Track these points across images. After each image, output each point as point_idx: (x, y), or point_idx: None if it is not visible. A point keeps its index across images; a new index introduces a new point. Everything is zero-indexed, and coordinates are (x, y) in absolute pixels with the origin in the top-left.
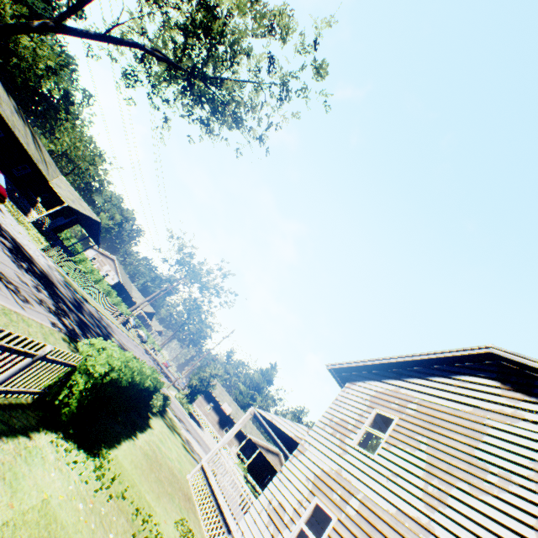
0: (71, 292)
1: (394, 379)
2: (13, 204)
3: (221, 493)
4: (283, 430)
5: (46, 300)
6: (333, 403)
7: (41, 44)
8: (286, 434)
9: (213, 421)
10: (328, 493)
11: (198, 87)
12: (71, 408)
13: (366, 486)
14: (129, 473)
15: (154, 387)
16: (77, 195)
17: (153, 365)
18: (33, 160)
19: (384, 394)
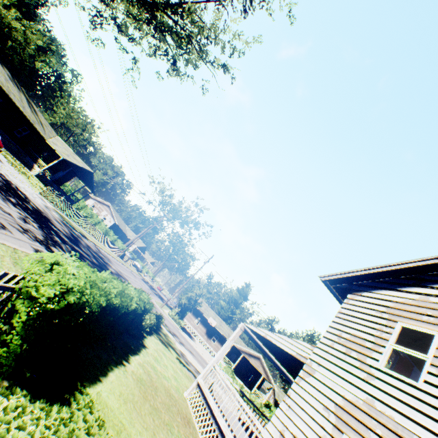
0: (68, 228)
1: (415, 286)
2: (18, 161)
3: (221, 415)
4: (281, 348)
5: (33, 230)
6: (336, 317)
7: (29, 27)
8: (284, 351)
9: (201, 332)
10: (361, 432)
11: (161, 18)
12: (10, 350)
13: (420, 427)
14: (115, 414)
15: (142, 309)
16: (71, 151)
17: (148, 289)
18: (29, 121)
19: (406, 305)
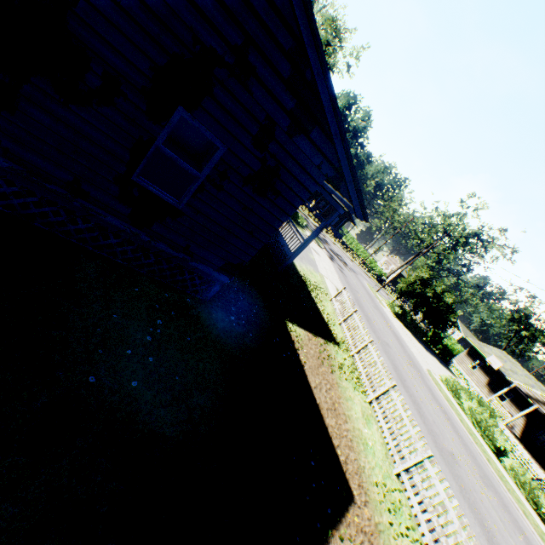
0: None
1: None
2: None
3: None
4: None
5: None
6: None
7: None
8: None
9: (477, 382)
10: None
11: None
12: None
13: None
14: None
15: None
16: None
17: None
18: None
19: None
